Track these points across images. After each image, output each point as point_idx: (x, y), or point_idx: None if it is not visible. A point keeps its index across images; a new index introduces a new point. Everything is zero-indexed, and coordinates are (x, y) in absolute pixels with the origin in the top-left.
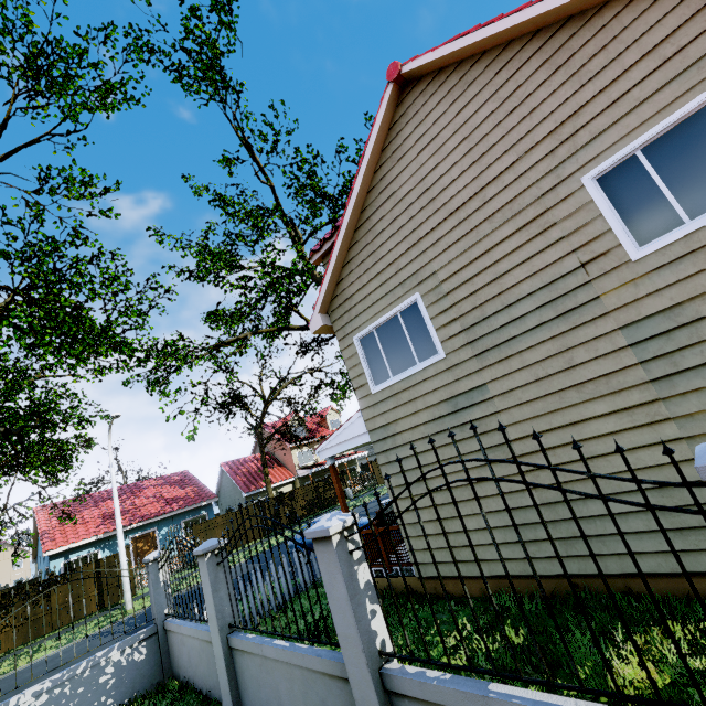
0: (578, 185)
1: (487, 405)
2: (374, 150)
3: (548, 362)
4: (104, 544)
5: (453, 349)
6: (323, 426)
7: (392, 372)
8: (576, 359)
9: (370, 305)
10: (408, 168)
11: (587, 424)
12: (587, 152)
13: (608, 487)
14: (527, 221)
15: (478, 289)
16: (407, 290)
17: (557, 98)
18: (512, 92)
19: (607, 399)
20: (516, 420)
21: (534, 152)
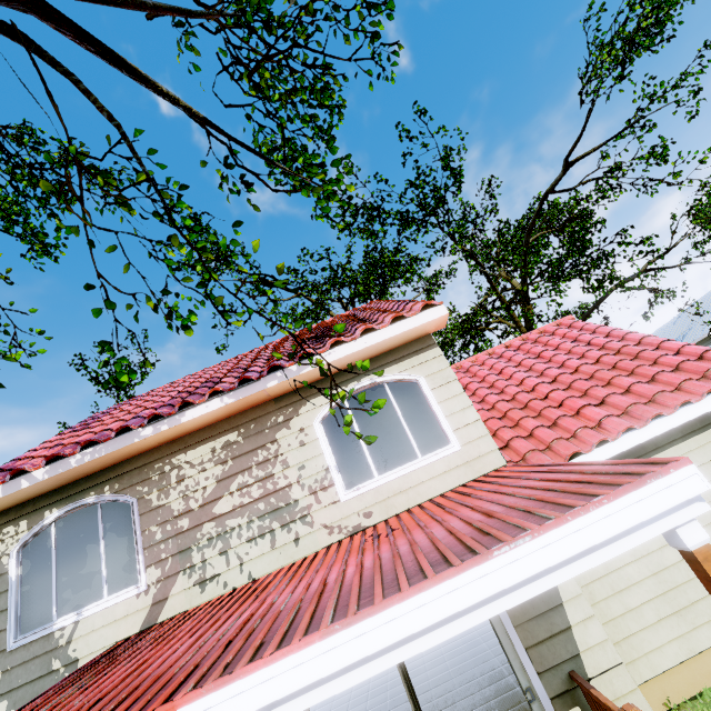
0: None
1: None
2: None
3: None
4: None
5: None
6: None
7: None
8: None
9: None
10: None
11: None
12: None
13: None
14: None
15: None
16: None
17: None
18: None
19: None
20: None
21: None
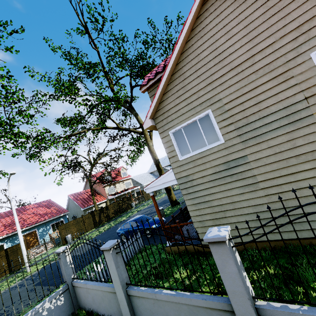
0: (308, 57)
1: (246, 165)
2: (188, 29)
3: (282, 145)
4: (6, 240)
5: (229, 138)
6: (119, 175)
7: (191, 149)
8: (297, 143)
9: (180, 115)
10: (208, 41)
11: (299, 173)
12: (315, 40)
13: (307, 201)
14: (277, 74)
15: (245, 108)
16: (203, 108)
17: (301, 9)
18: (275, 3)
19: (311, 162)
20: (262, 172)
21: (285, 38)
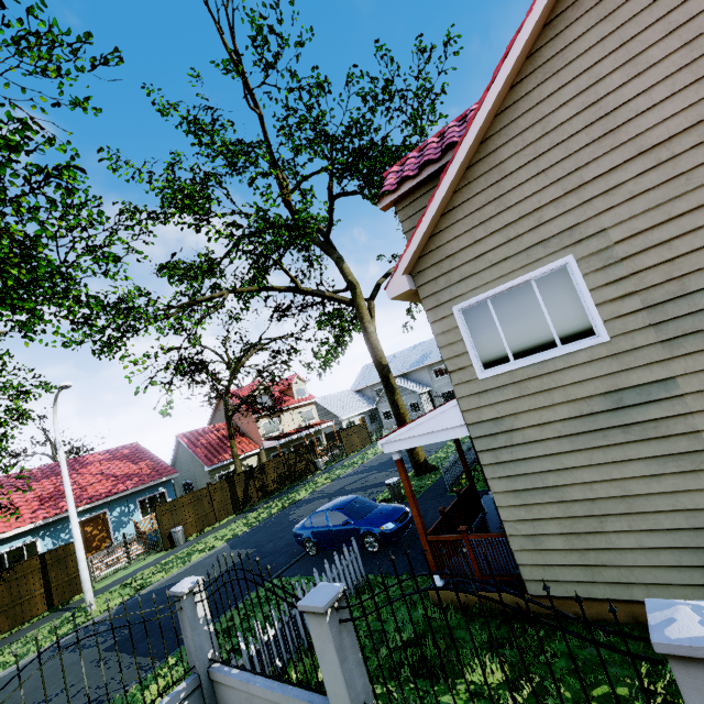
0: None
1: (672, 403)
2: (521, 53)
3: None
4: (43, 531)
5: (625, 331)
6: (288, 395)
7: (512, 354)
8: None
9: (485, 267)
10: (573, 83)
11: None
12: None
13: None
14: None
15: (678, 256)
16: (553, 251)
17: None
18: None
19: None
20: None
21: None
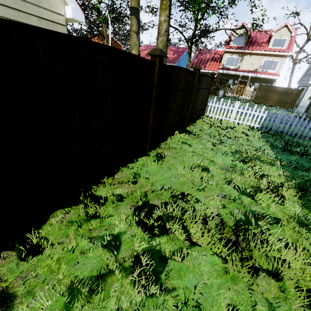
0: None
1: None
2: None
3: None
4: None
5: None
6: (269, 42)
7: None
8: None
9: None
10: None
11: None
12: None
13: None
14: None
15: None
16: None
17: None
18: None
19: None
20: None
21: None
